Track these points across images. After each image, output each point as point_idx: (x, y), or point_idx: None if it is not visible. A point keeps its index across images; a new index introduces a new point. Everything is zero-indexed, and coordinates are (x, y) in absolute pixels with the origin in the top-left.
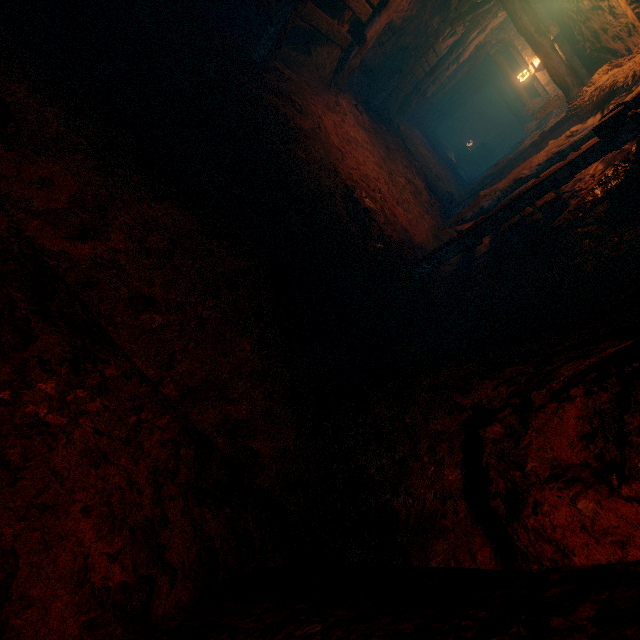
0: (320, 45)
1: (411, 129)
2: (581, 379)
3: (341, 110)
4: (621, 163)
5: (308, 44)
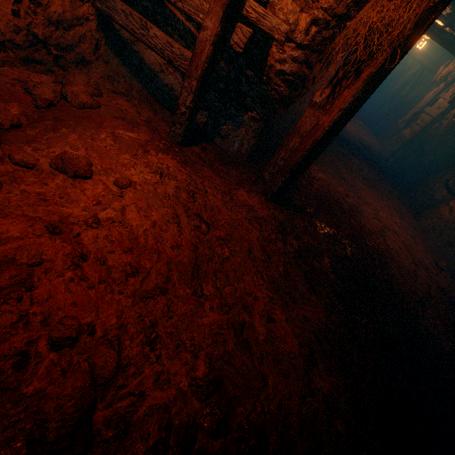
0: None
1: None
2: None
3: None
4: None
5: None
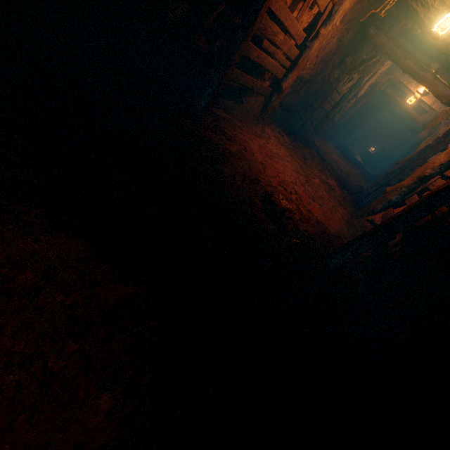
0: (249, 96)
1: (324, 143)
2: None
3: (266, 135)
4: None
5: (240, 96)
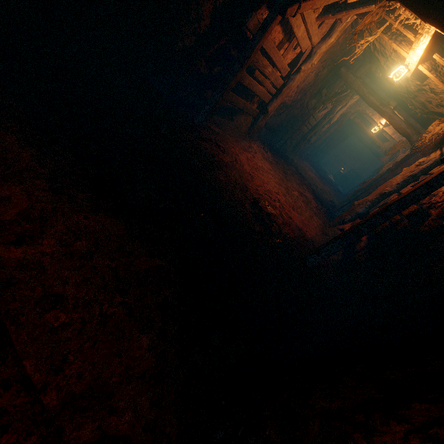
0: (239, 115)
1: (301, 161)
2: None
3: (253, 150)
4: None
5: (231, 115)
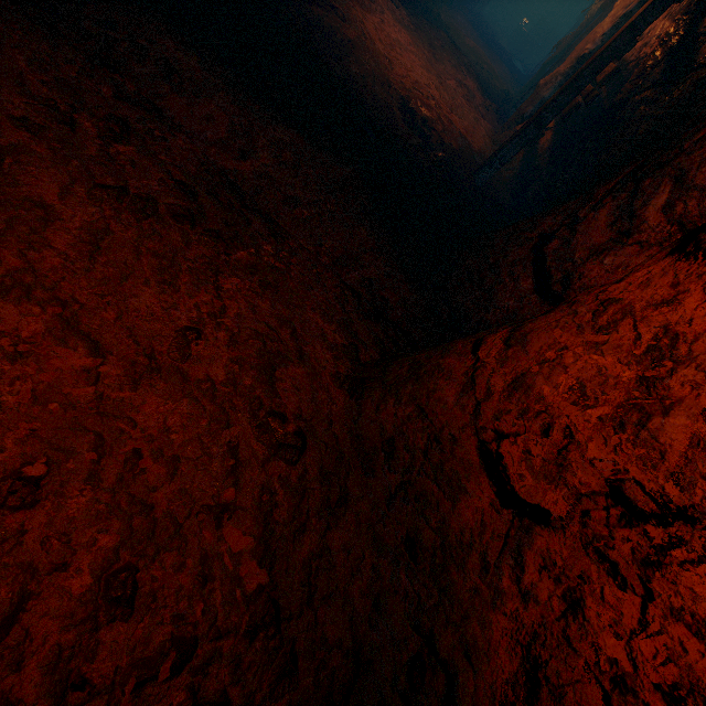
0: None
1: (453, 16)
2: (611, 192)
3: (377, 8)
4: (682, 16)
5: None
